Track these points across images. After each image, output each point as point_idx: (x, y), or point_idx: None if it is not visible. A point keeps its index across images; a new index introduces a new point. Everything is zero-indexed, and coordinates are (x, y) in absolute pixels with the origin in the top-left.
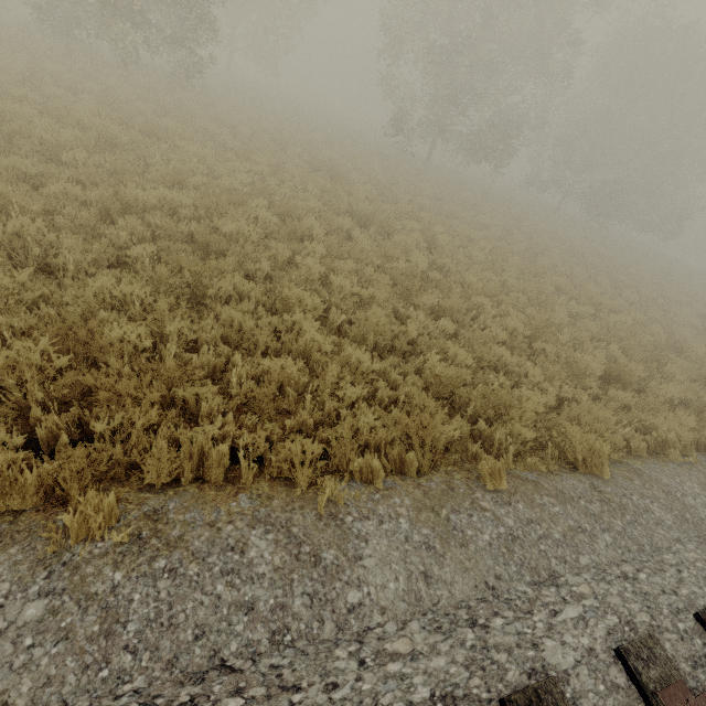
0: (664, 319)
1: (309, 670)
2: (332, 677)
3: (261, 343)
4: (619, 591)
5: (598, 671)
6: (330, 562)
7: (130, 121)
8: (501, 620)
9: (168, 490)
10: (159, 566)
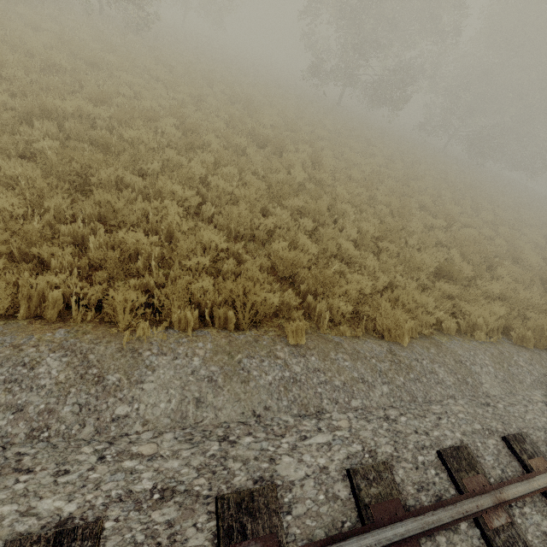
0: (510, 235)
1: (48, 459)
2: (66, 466)
3: (129, 222)
4: (374, 428)
5: (323, 484)
6: (112, 382)
7: (78, 54)
8: (250, 439)
9: (1, 321)
10: None
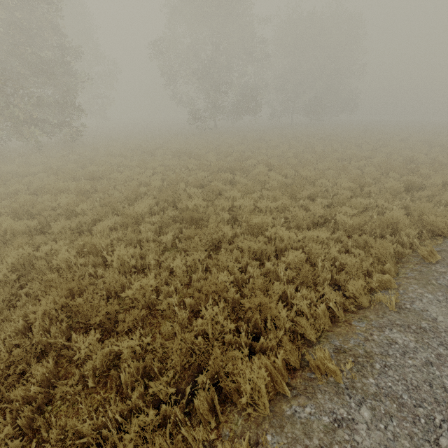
0: (393, 150)
1: None
2: None
3: (269, 252)
4: None
5: None
6: (428, 327)
7: (75, 177)
8: None
9: (319, 340)
10: (378, 367)
